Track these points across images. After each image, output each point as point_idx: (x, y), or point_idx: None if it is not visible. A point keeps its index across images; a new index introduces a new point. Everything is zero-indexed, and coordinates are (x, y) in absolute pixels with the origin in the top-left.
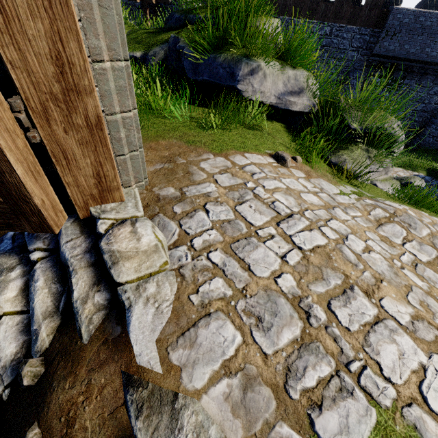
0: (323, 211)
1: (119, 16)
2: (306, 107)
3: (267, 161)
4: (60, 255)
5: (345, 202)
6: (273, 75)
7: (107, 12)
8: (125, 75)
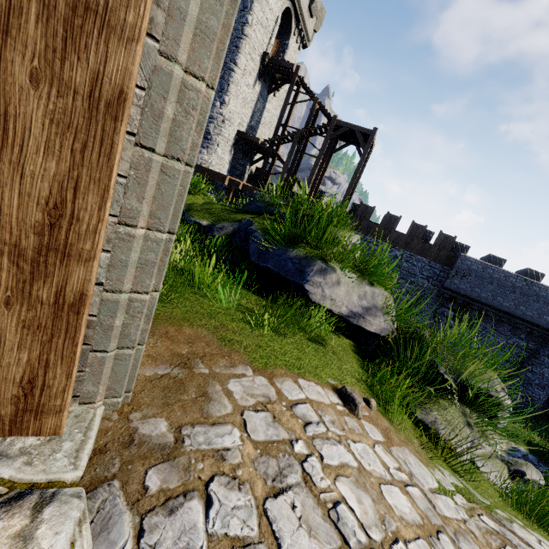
0: (424, 546)
1: (183, 188)
2: (383, 330)
3: (330, 398)
4: None
5: (451, 517)
6: (348, 285)
7: (169, 180)
8: (161, 249)
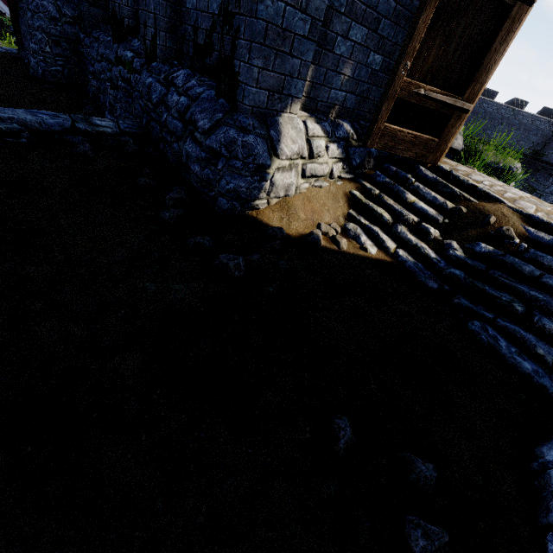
0: None
1: None
2: (460, 147)
3: None
4: (429, 179)
5: None
6: None
7: None
8: None
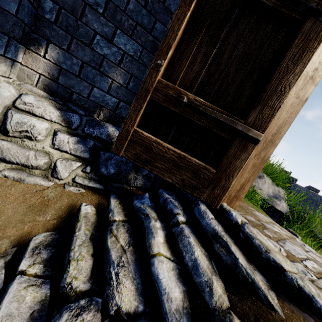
0: None
1: None
2: (284, 210)
3: None
4: (204, 225)
5: None
6: (268, 184)
7: None
8: None
